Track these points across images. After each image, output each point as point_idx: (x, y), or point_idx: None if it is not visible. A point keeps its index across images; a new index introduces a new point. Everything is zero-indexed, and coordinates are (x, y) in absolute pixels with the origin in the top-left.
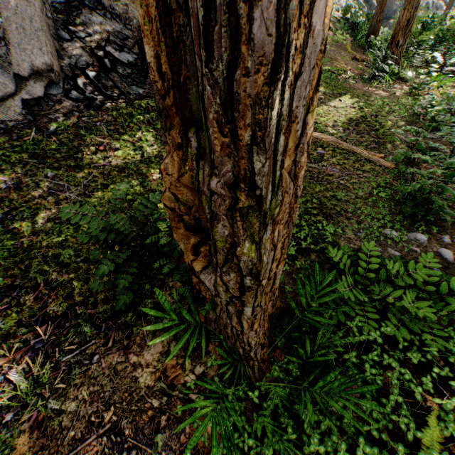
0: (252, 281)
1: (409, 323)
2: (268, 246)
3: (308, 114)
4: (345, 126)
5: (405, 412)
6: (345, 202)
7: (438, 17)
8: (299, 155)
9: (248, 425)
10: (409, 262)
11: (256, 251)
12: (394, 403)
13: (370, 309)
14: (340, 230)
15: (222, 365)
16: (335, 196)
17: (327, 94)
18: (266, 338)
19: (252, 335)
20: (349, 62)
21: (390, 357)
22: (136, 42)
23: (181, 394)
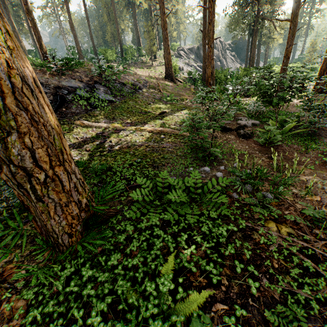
0: (15, 168)
1: (180, 211)
2: (19, 145)
3: (12, 78)
4: (181, 123)
5: (160, 259)
6: (169, 159)
7: (235, 71)
8: (20, 97)
9: (47, 290)
10: (185, 178)
11: (1, 143)
12: (155, 256)
13: (159, 208)
14: (158, 172)
15: (49, 260)
16: (163, 157)
17: (173, 110)
18: (77, 231)
19: (53, 223)
20: (191, 95)
21: (168, 234)
22: (52, 94)
23: (9, 285)
